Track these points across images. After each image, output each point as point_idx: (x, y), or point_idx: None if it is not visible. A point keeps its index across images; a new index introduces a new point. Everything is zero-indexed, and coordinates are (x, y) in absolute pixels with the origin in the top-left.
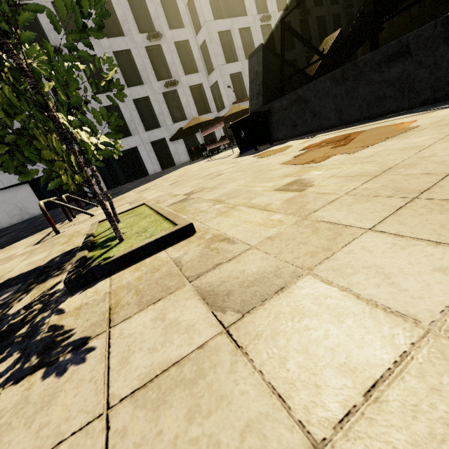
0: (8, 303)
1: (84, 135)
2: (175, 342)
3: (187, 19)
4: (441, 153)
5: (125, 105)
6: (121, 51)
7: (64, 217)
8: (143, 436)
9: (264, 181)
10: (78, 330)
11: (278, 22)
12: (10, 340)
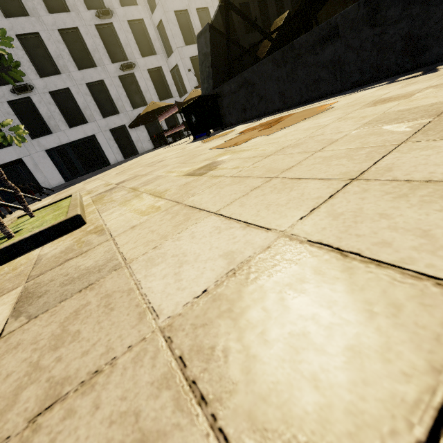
0: None
1: None
2: None
3: None
4: (328, 131)
5: (78, 89)
6: (68, 29)
7: (5, 213)
8: None
9: (185, 166)
10: None
11: (236, 3)
12: None
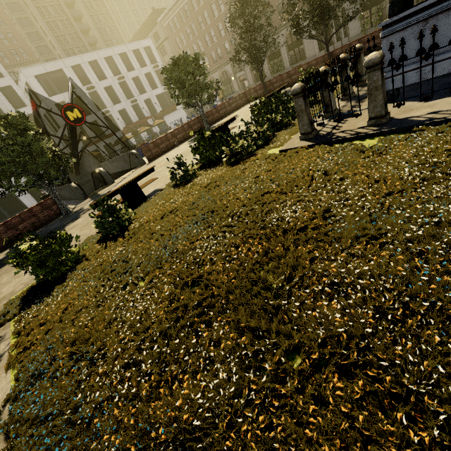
0: None
1: None
2: None
3: (28, 100)
4: None
5: None
6: None
7: None
8: None
9: None
10: None
11: (102, 88)
12: None
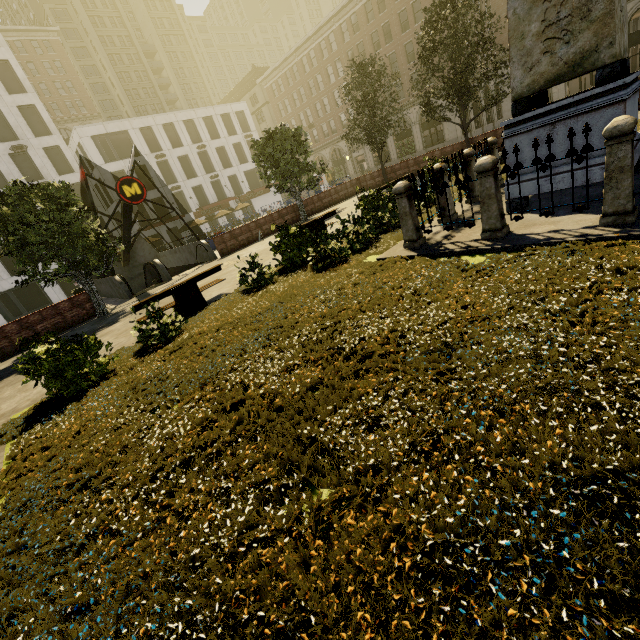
0: None
1: None
2: None
3: (77, 165)
4: None
5: None
6: None
7: None
8: None
9: None
10: None
11: (175, 157)
12: None
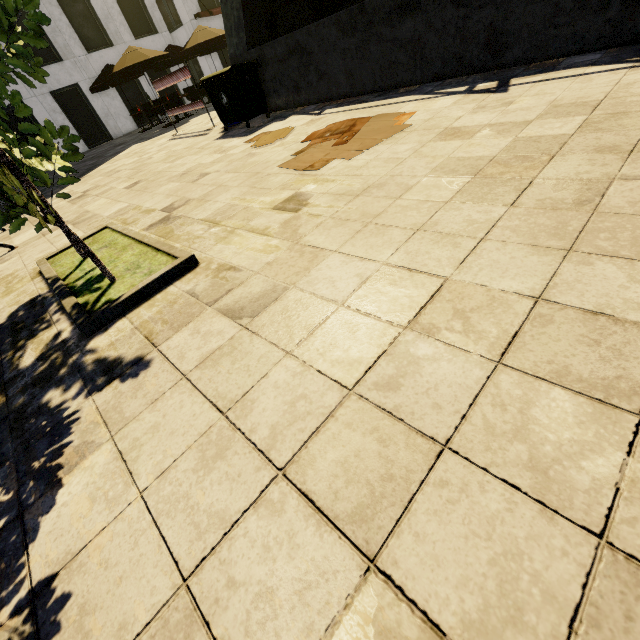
0: (7, 362)
1: (34, 160)
2: (213, 341)
3: None
4: (406, 172)
5: None
6: None
7: None
8: (211, 376)
9: (262, 194)
10: (126, 355)
11: None
12: (57, 379)
